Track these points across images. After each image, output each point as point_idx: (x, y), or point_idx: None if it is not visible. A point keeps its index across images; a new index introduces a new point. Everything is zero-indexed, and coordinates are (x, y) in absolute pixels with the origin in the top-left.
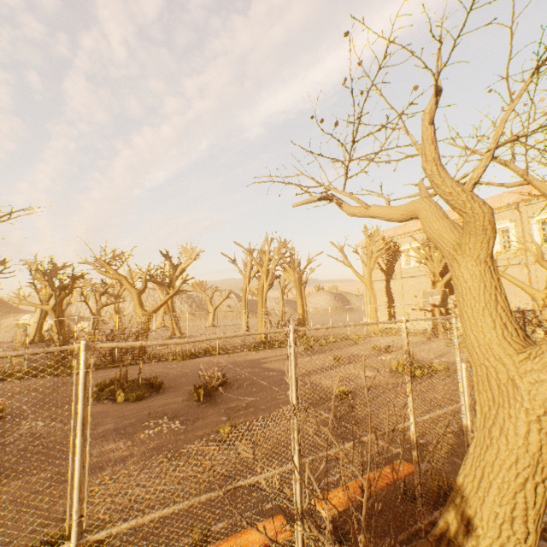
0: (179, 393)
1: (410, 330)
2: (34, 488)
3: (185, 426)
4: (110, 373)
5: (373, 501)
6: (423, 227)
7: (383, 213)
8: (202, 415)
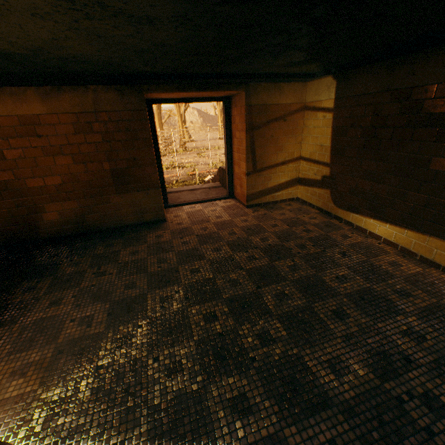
0: None
1: None
2: None
3: None
4: None
5: None
6: None
7: None
8: None
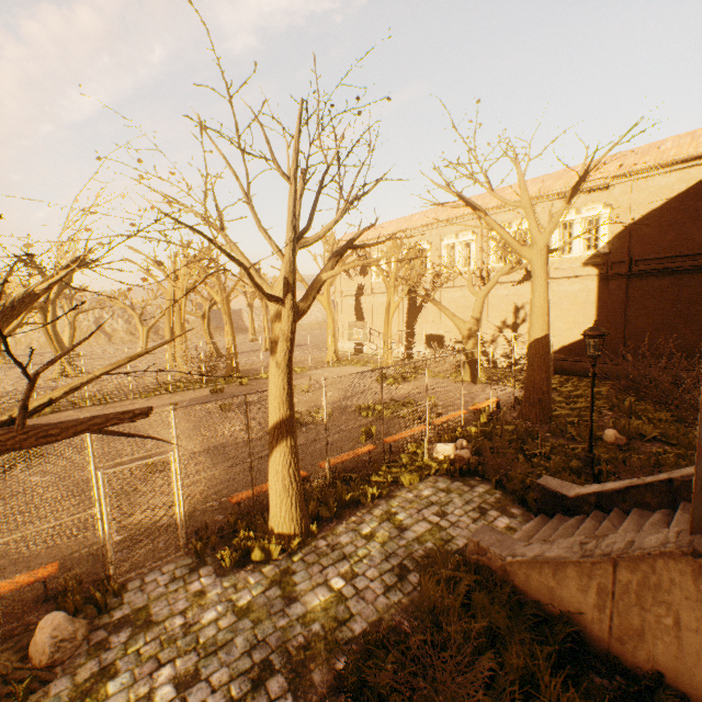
0: None
1: (376, 356)
2: None
3: None
4: None
5: (3, 607)
6: None
7: None
8: None
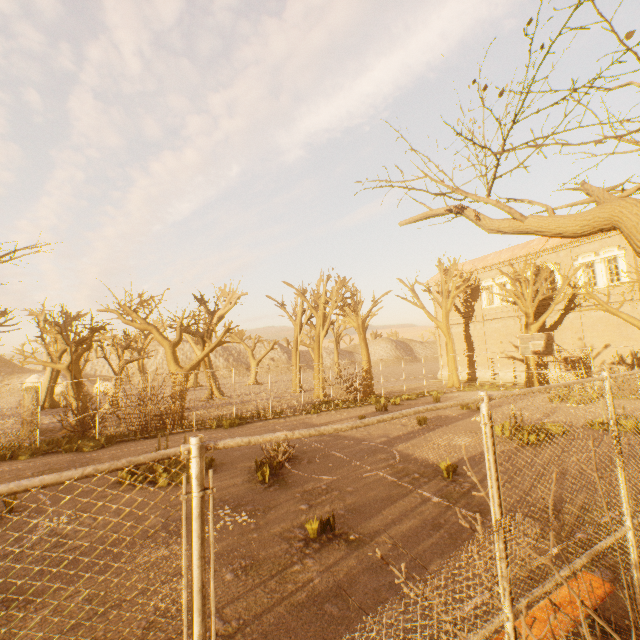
0: (236, 472)
1: (496, 383)
2: (66, 622)
3: (255, 518)
4: (143, 447)
5: None
6: (632, 240)
7: (549, 225)
8: (274, 503)
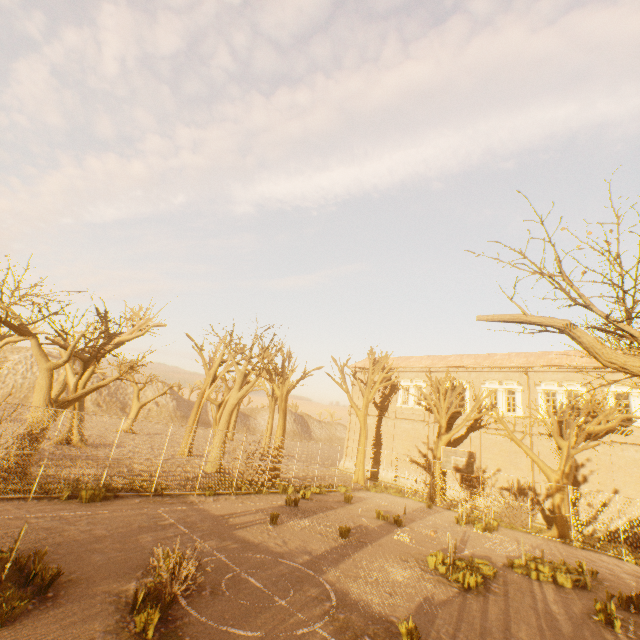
0: (95, 605)
1: (397, 485)
2: None
3: None
4: None
5: None
6: None
7: None
8: None
